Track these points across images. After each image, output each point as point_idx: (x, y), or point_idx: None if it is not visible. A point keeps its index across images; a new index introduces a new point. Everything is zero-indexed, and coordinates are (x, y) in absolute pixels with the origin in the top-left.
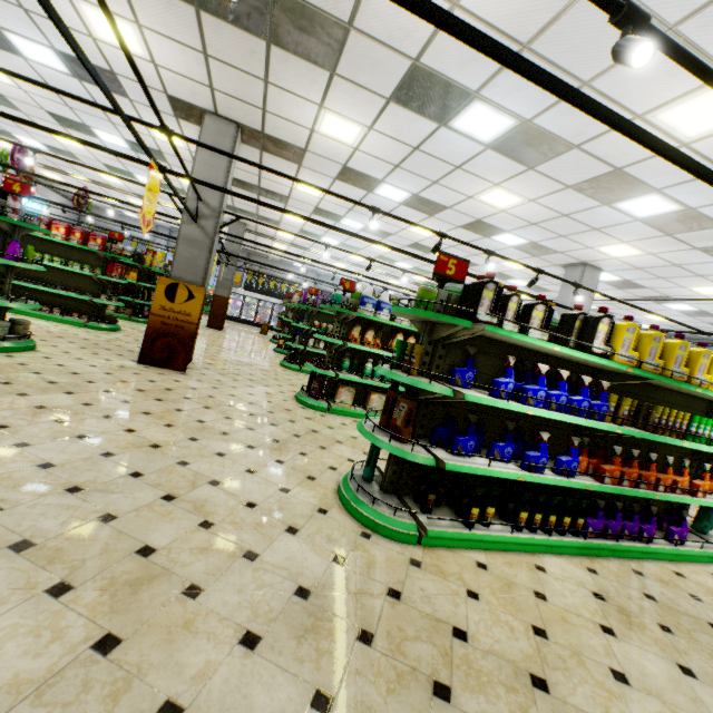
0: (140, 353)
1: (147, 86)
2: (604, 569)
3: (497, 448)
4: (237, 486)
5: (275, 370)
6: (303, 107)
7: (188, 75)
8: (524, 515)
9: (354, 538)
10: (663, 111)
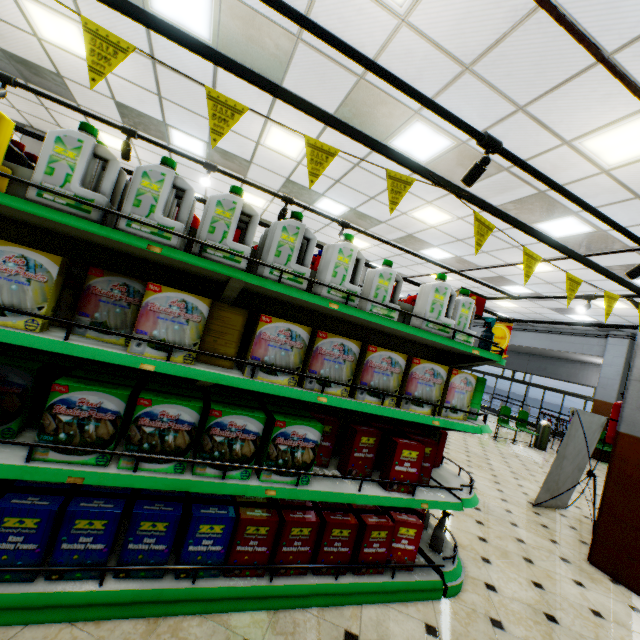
0: None
1: None
2: None
3: None
4: None
5: None
6: None
7: None
8: None
9: None
10: (265, 140)
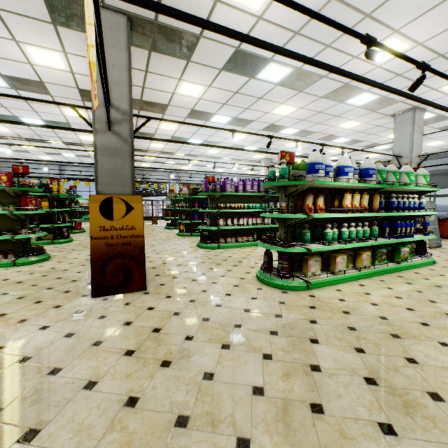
0: (92, 285)
1: None
2: None
3: None
4: None
5: (203, 254)
6: None
7: None
8: None
9: None
10: None
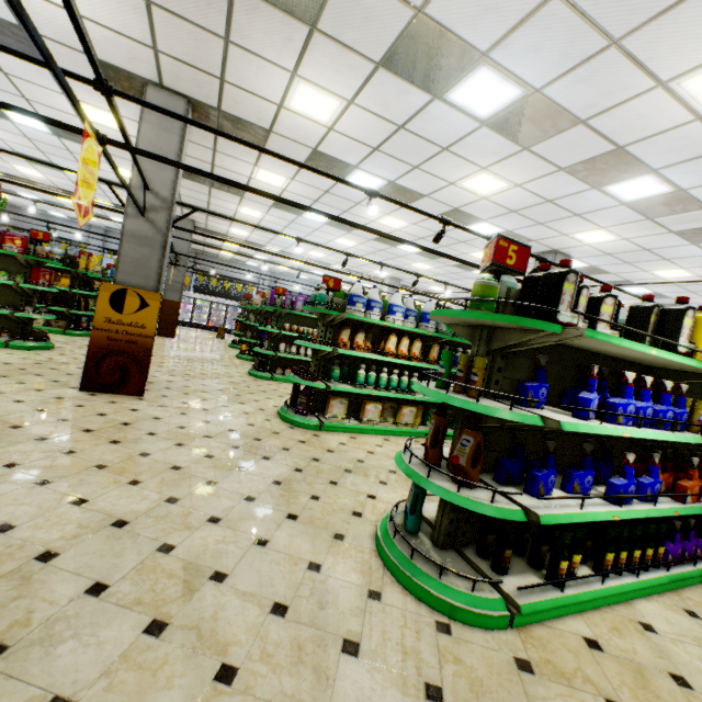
0: (83, 378)
1: (69, 47)
2: (700, 608)
3: (576, 478)
4: (251, 575)
5: (245, 381)
6: (271, 75)
7: (124, 31)
8: (610, 556)
9: (433, 638)
10: (691, 77)
